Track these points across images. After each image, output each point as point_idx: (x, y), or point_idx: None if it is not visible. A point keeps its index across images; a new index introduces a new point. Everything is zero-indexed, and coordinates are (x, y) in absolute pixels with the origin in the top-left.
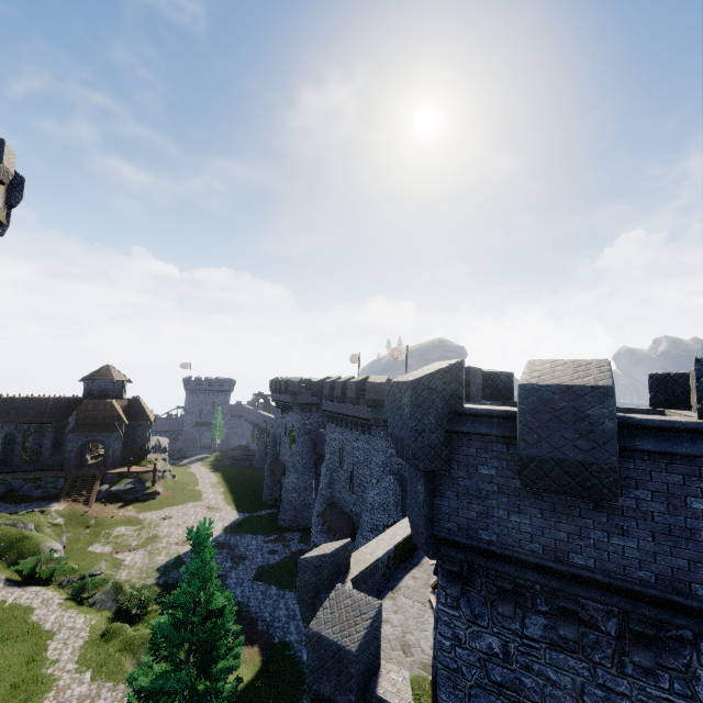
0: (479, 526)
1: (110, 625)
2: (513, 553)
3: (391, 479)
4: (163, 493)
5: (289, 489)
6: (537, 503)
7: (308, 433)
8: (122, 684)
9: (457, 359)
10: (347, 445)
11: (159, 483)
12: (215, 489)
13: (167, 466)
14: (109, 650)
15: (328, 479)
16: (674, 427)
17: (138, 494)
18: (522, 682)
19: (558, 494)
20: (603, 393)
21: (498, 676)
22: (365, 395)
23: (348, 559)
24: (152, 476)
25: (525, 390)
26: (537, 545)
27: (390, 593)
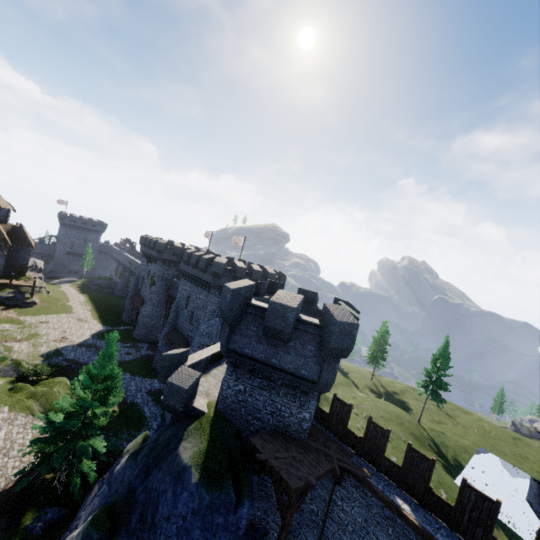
0: (246, 347)
1: (16, 384)
2: (254, 357)
3: (217, 320)
4: (39, 304)
5: (145, 315)
6: (267, 341)
7: (165, 280)
8: (31, 414)
9: (253, 283)
10: (193, 295)
11: (36, 296)
12: (84, 306)
13: (44, 284)
14: (18, 397)
15: (176, 314)
16: (311, 324)
17: (19, 302)
18: (248, 400)
19: (274, 339)
20: (293, 310)
21: (240, 398)
22: (211, 268)
23: (187, 357)
24: (30, 289)
25: (271, 303)
26: (263, 355)
27: (205, 375)
